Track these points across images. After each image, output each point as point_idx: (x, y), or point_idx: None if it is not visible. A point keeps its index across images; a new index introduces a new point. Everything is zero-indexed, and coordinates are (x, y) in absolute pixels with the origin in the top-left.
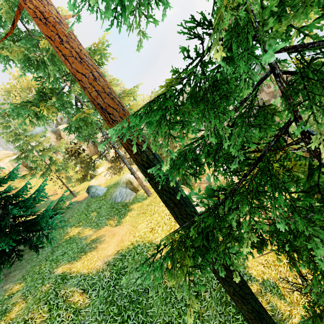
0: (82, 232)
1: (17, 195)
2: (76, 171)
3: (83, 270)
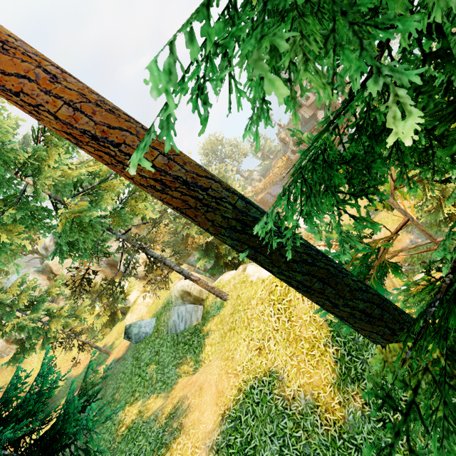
0: (145, 409)
1: (6, 399)
2: (97, 314)
3: None
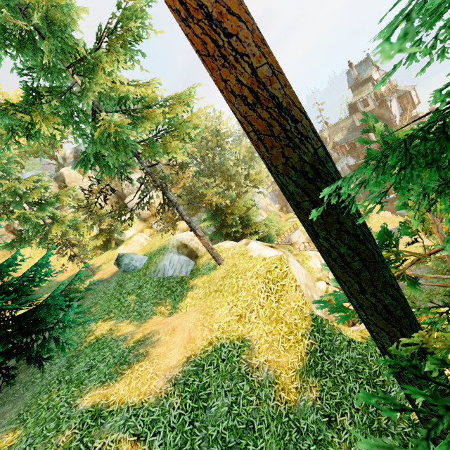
0: (116, 329)
1: (0, 273)
2: (93, 235)
3: (130, 398)
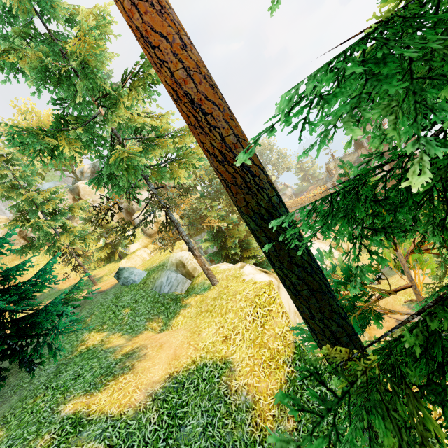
0: (107, 340)
1: (8, 276)
2: (99, 247)
3: (110, 409)
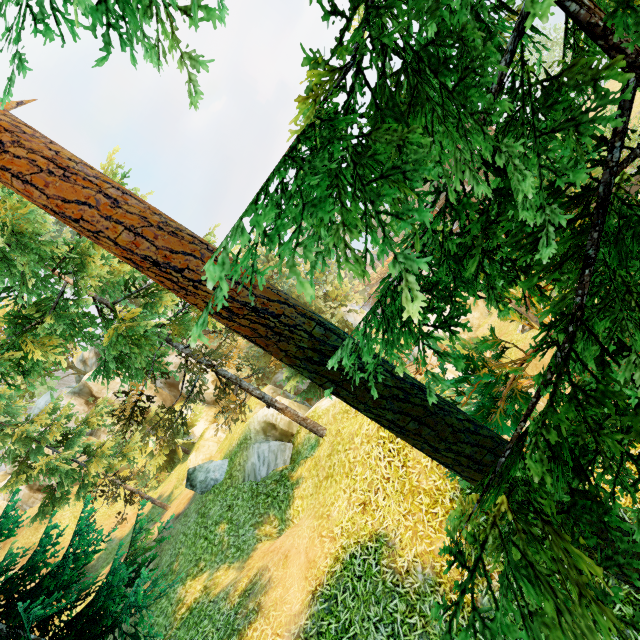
0: (212, 584)
1: (33, 565)
2: (151, 452)
3: None
